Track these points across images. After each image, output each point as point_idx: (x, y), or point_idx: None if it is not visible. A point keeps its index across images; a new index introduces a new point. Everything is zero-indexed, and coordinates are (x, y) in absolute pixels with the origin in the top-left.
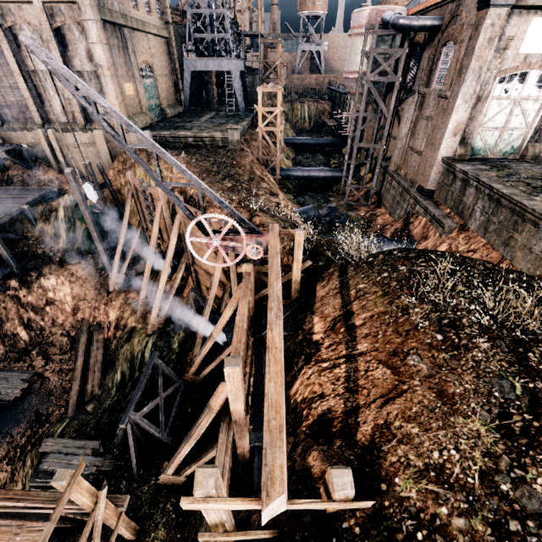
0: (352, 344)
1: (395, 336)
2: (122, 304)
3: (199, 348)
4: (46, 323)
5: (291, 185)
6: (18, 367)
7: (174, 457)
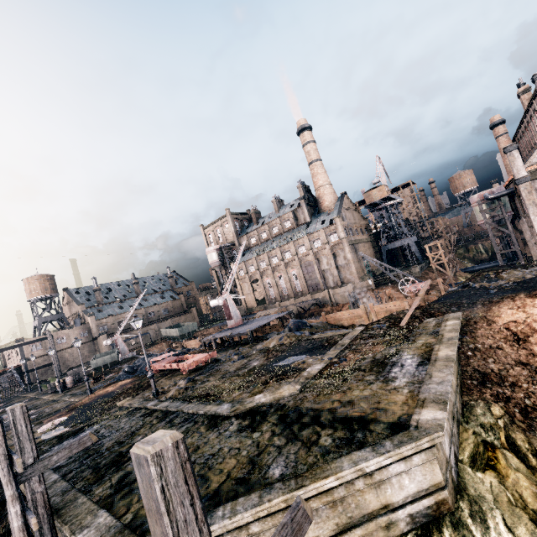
0: None
1: None
2: None
3: None
4: None
5: None
6: None
7: None
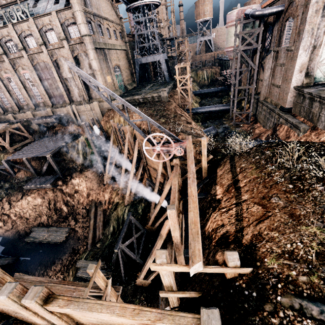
0: (239, 196)
1: (264, 189)
2: (111, 190)
3: (153, 211)
4: (75, 203)
5: (199, 117)
6: (63, 225)
7: (143, 267)
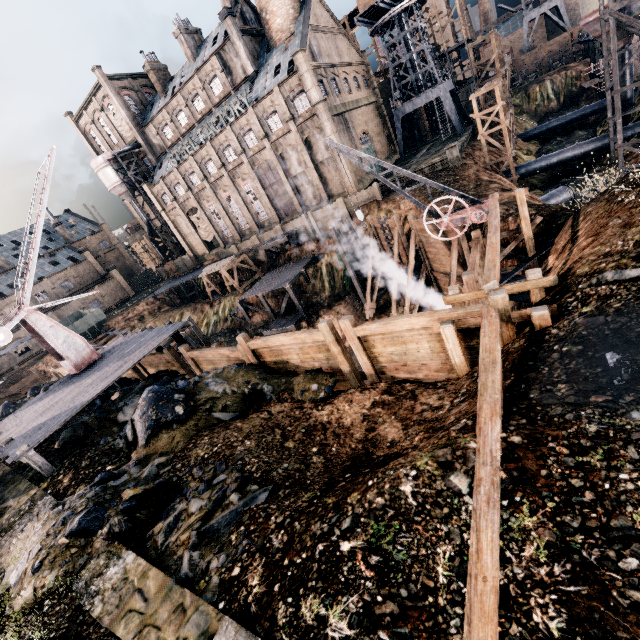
0: (573, 246)
1: (606, 219)
2: None
3: None
4: None
5: (536, 181)
6: None
7: None
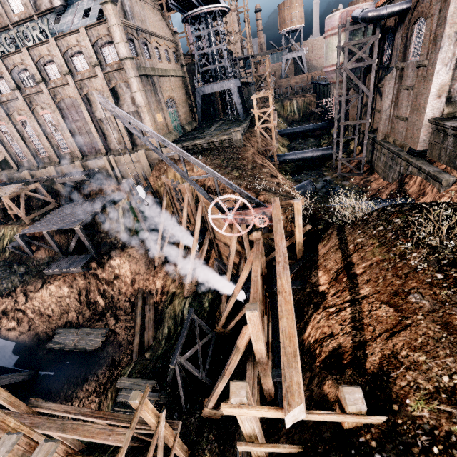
0: (355, 290)
1: (395, 279)
2: (164, 275)
3: (224, 306)
4: (114, 293)
5: (288, 168)
6: (98, 326)
7: (212, 393)
